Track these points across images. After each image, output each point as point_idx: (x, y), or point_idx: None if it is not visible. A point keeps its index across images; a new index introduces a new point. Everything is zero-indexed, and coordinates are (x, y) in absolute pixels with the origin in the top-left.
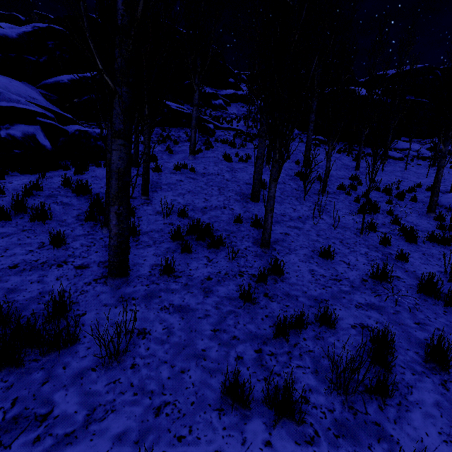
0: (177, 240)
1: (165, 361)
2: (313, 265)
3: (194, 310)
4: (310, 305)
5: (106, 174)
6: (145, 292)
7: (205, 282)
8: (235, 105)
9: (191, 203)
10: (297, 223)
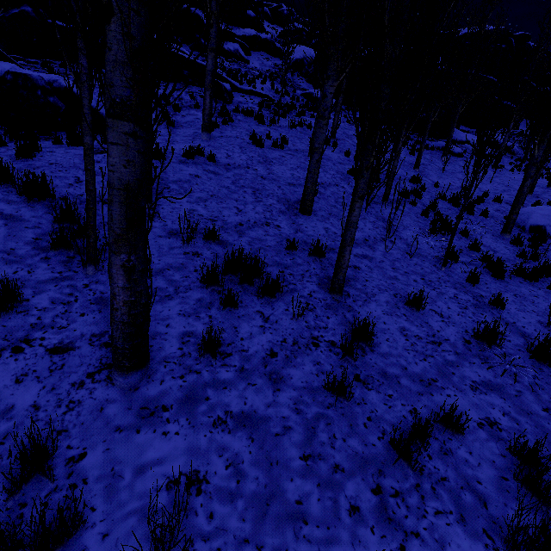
0: (212, 285)
1: (245, 538)
2: (402, 320)
3: (266, 420)
4: (418, 391)
5: (86, 173)
6: (182, 392)
7: (269, 361)
8: (257, 55)
9: (218, 215)
10: (365, 249)
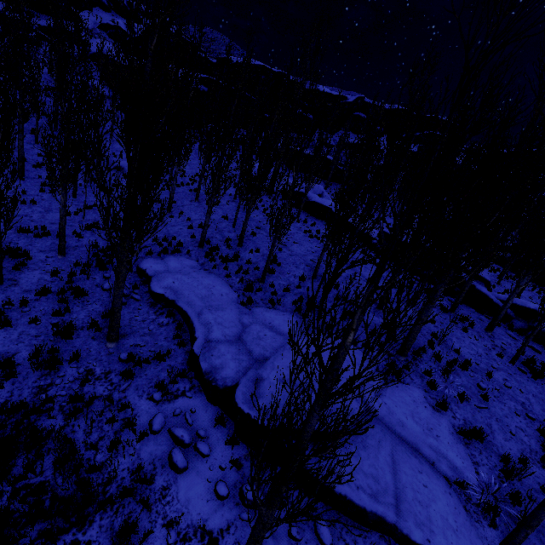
0: None
1: None
2: None
3: None
4: None
5: None
6: None
7: None
8: None
9: None
10: None
